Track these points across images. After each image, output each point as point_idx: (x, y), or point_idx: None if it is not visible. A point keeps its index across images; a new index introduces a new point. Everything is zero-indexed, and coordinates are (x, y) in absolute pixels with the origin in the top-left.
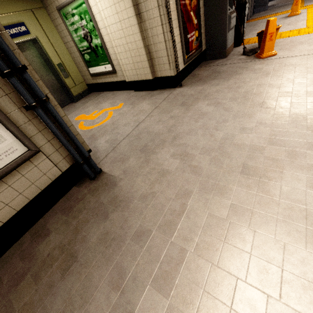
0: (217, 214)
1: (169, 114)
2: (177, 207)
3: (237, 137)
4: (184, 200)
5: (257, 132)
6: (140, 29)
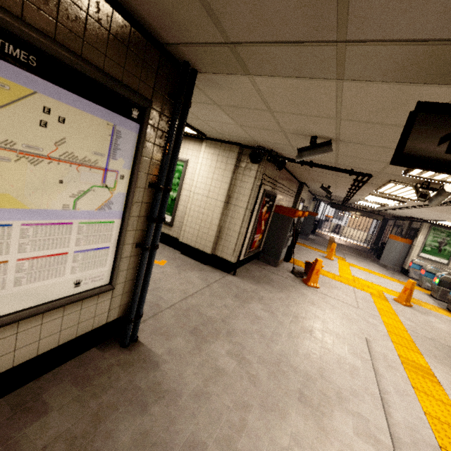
0: (279, 441)
1: (222, 301)
2: (236, 420)
3: (292, 358)
4: (244, 414)
5: (309, 360)
6: (222, 212)
